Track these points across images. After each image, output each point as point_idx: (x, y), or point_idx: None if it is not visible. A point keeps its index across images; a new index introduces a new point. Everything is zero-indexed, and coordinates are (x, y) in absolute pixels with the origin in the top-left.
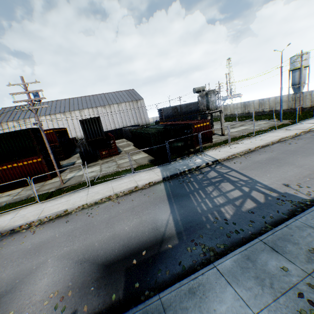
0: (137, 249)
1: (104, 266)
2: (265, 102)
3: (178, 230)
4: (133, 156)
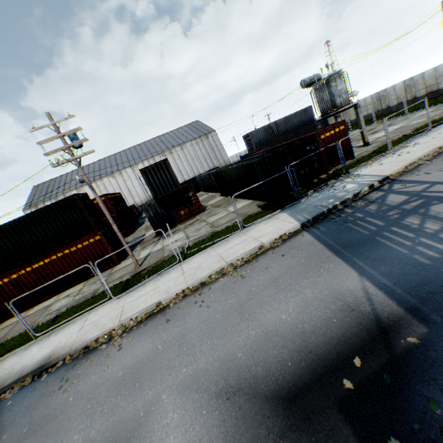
0: (335, 357)
1: (281, 400)
2: (416, 83)
3: (405, 305)
4: (228, 208)
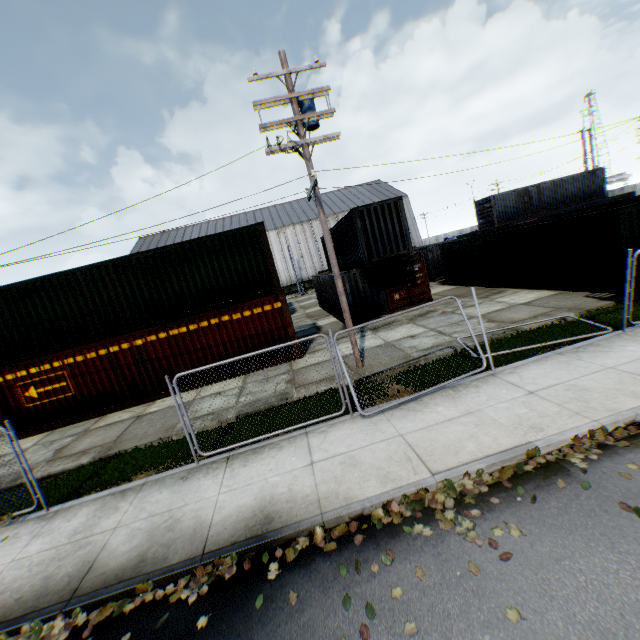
0: None
1: None
2: None
3: None
4: (496, 299)
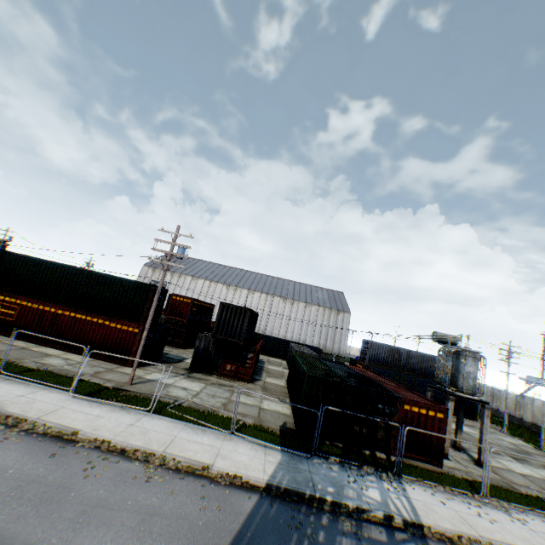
0: None
1: None
2: None
3: None
4: (265, 400)
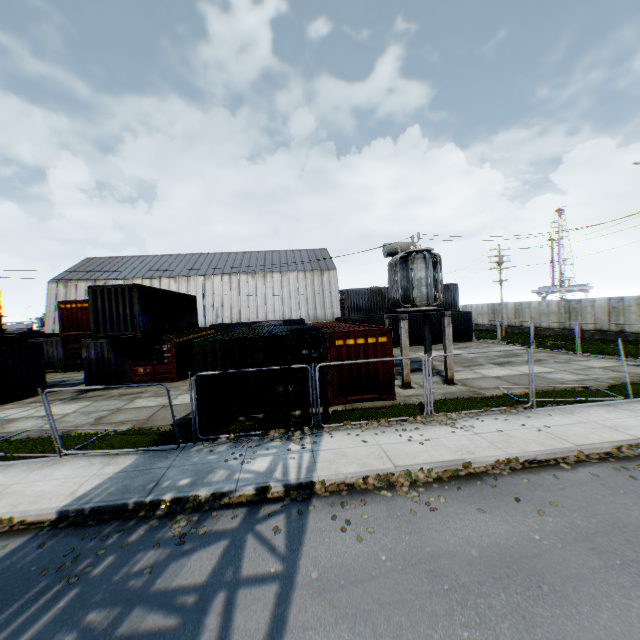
0: None
1: None
2: (626, 308)
3: None
4: (184, 394)
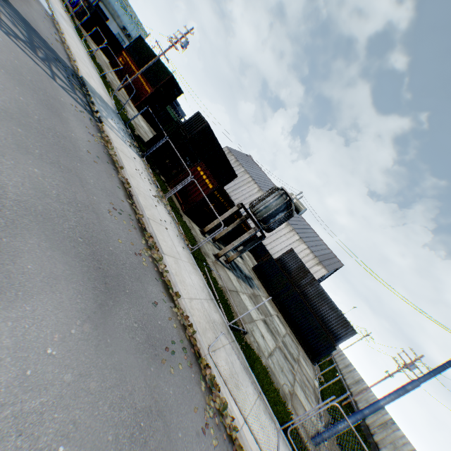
0: None
1: None
2: None
3: None
4: None
